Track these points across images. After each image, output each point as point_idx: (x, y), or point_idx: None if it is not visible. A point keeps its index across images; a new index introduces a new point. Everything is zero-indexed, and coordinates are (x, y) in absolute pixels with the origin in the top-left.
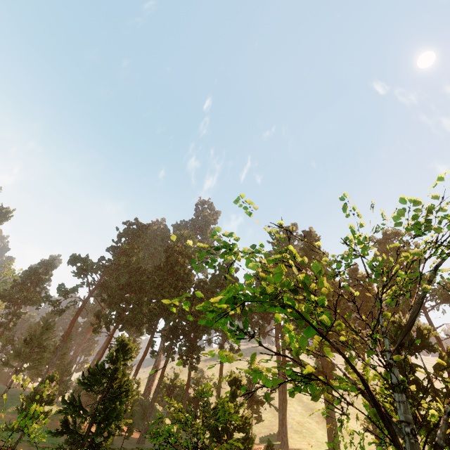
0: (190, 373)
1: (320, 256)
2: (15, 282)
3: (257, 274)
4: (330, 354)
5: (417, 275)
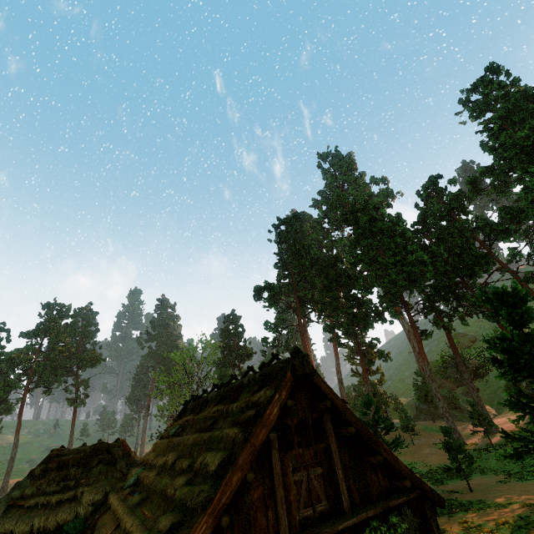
0: (504, 328)
1: None
2: (221, 347)
3: (495, 162)
4: None
5: None
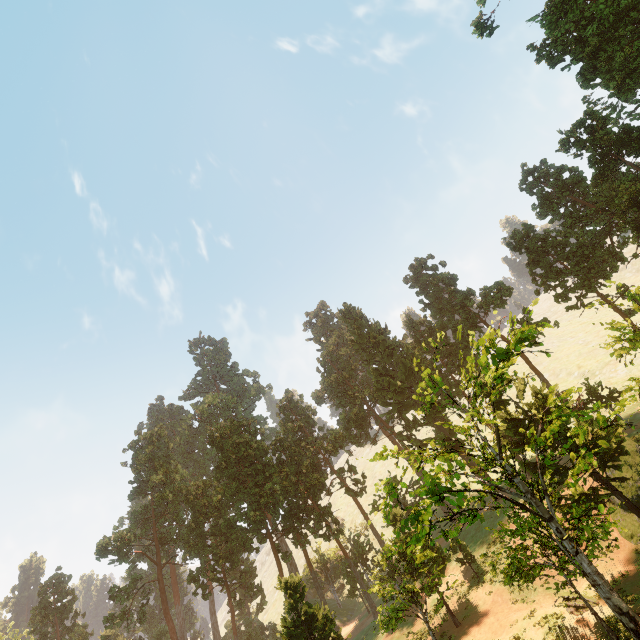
0: (337, 540)
1: (373, 329)
2: None
3: (325, 387)
4: (462, 464)
5: (479, 383)
